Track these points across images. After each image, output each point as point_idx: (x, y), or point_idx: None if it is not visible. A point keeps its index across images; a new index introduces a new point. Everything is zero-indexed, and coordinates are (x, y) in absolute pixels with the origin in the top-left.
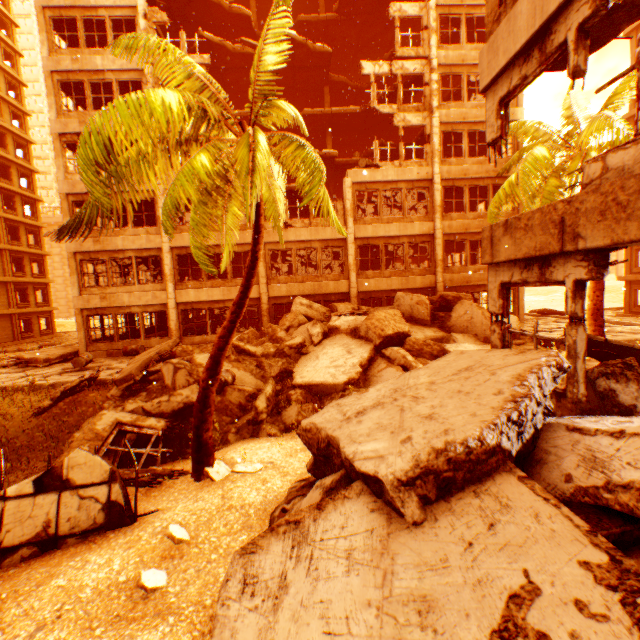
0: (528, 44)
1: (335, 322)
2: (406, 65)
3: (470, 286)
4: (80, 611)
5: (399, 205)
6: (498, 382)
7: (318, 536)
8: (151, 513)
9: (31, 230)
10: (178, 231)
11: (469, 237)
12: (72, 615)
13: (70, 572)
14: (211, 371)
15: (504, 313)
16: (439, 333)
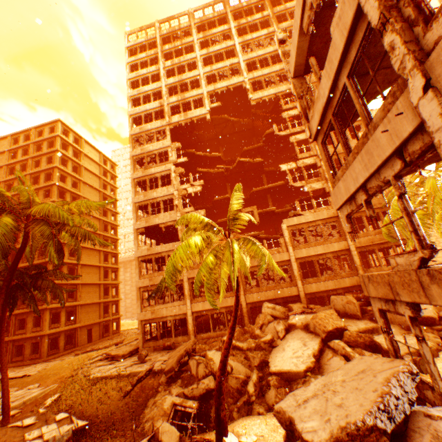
0: (348, 199)
1: (292, 320)
2: (305, 161)
3: None
4: None
5: None
6: (376, 382)
7: None
8: None
9: (114, 270)
10: (191, 268)
11: (376, 246)
12: None
13: None
14: (221, 370)
15: (386, 327)
16: (369, 324)
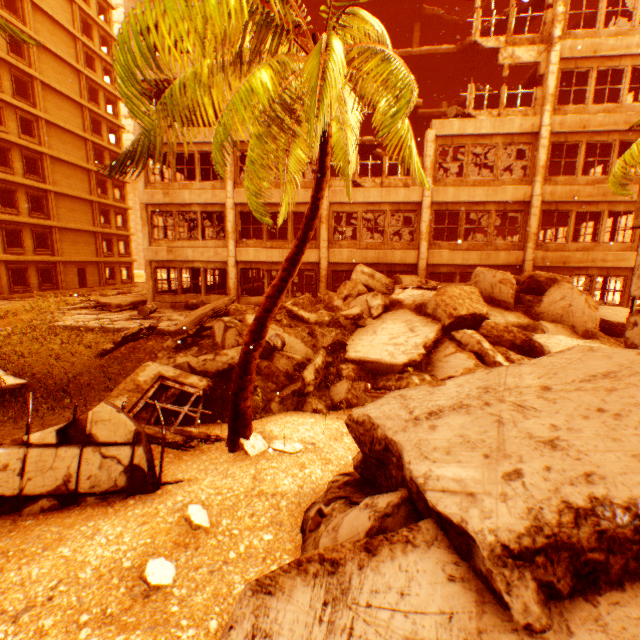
0: None
1: (398, 295)
2: None
3: (567, 268)
4: (73, 597)
5: (488, 167)
6: None
7: (363, 597)
8: (176, 482)
9: (117, 185)
10: (242, 187)
11: (576, 207)
12: (63, 600)
13: (78, 540)
14: (254, 334)
15: None
16: (523, 320)
